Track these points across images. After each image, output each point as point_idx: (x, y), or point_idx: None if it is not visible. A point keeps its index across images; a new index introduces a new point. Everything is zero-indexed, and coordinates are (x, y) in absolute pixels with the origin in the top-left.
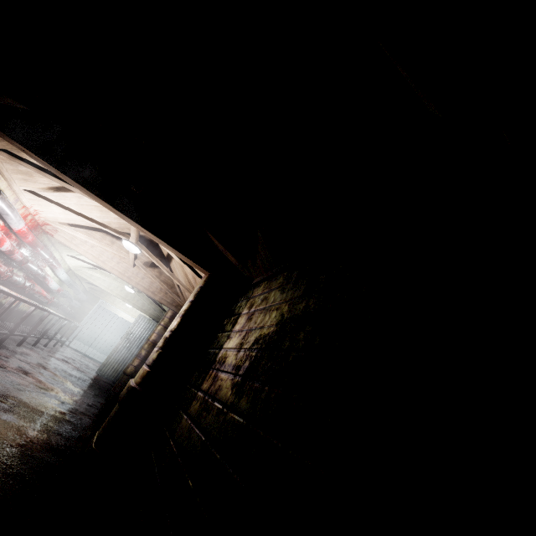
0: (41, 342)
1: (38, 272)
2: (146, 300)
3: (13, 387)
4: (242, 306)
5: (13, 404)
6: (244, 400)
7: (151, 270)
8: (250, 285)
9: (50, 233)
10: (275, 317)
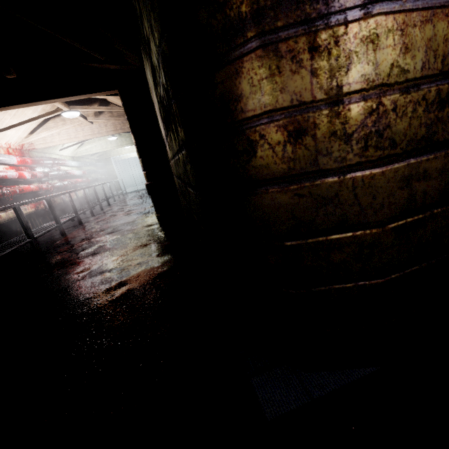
0: (112, 201)
1: (60, 174)
2: (129, 135)
3: (114, 222)
4: (151, 95)
5: (119, 226)
6: (170, 151)
7: (103, 116)
8: (142, 74)
9: (32, 148)
10: (154, 92)
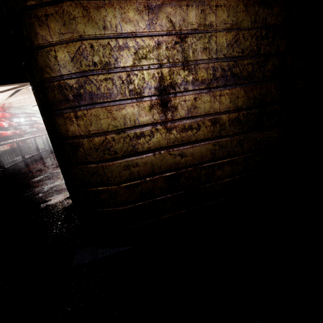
0: None
1: (31, 123)
2: None
3: None
4: None
5: None
6: None
7: None
8: None
9: (10, 106)
10: None
